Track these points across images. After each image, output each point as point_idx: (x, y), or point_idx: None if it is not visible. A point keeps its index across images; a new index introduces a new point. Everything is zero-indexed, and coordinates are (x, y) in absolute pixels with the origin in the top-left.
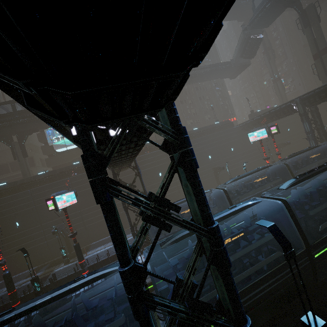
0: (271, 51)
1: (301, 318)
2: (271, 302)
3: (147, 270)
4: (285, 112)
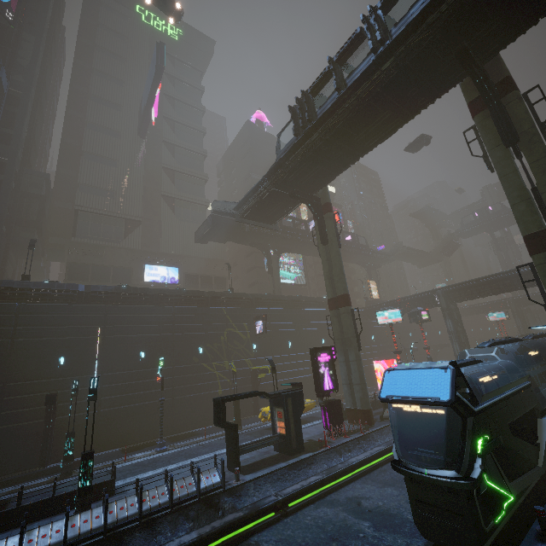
0: None
1: None
2: None
3: None
4: (498, 307)
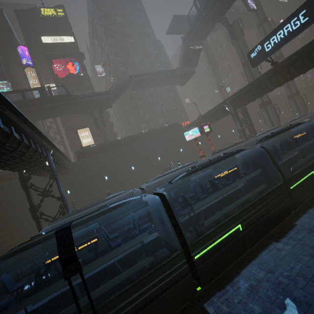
0: (214, 62)
1: None
2: None
3: None
4: (221, 113)
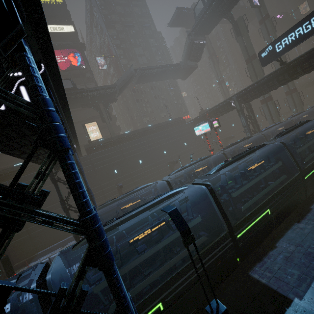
0: (215, 57)
1: (206, 307)
2: (195, 291)
3: (12, 285)
4: (226, 109)
